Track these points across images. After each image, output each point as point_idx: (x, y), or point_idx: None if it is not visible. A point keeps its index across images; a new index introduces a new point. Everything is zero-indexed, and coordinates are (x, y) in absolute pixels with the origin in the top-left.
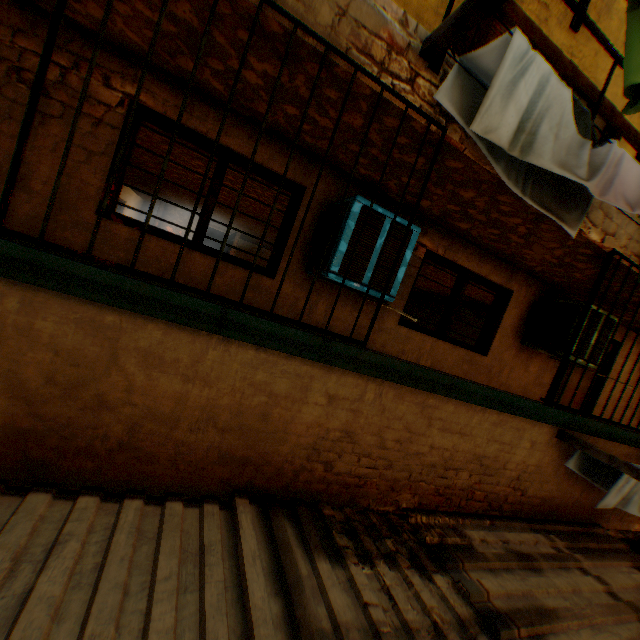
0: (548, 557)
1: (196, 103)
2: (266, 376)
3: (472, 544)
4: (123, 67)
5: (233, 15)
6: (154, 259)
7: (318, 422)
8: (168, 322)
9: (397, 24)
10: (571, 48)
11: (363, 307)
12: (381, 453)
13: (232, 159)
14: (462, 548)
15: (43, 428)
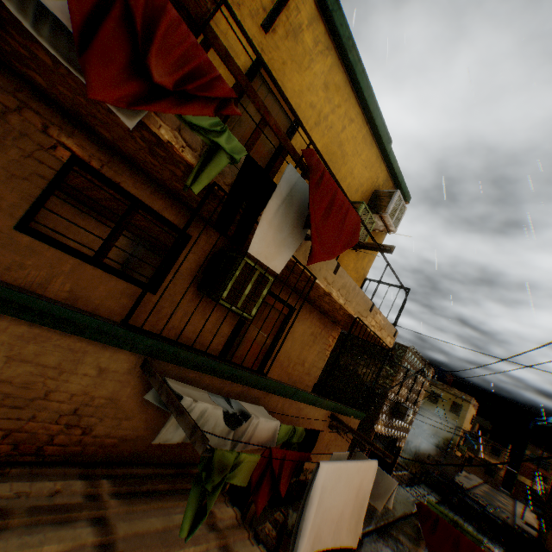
0: (45, 510)
1: None
2: None
3: None
4: None
5: None
6: None
7: None
8: None
9: None
10: (263, 45)
11: None
12: None
13: None
14: None
15: None
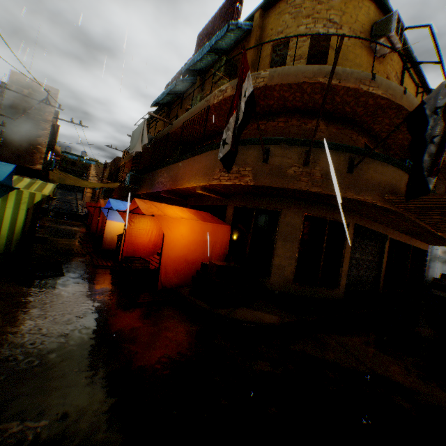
0: None
1: (370, 140)
2: None
3: None
4: (363, 134)
5: None
6: None
7: None
8: None
9: None
10: None
11: None
12: None
13: None
14: None
15: None
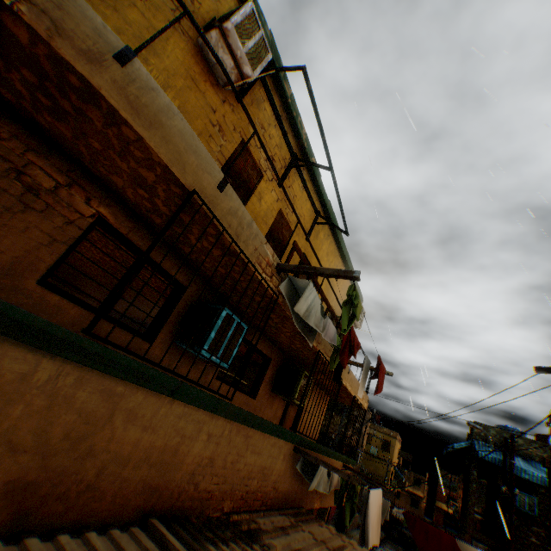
0: (291, 525)
1: (141, 227)
2: (184, 423)
3: (261, 525)
4: (103, 195)
5: (215, 234)
6: (71, 323)
7: (200, 452)
8: (148, 390)
9: (271, 255)
10: (305, 246)
11: (199, 366)
12: (223, 471)
13: (149, 262)
14: (258, 528)
15: (43, 477)
